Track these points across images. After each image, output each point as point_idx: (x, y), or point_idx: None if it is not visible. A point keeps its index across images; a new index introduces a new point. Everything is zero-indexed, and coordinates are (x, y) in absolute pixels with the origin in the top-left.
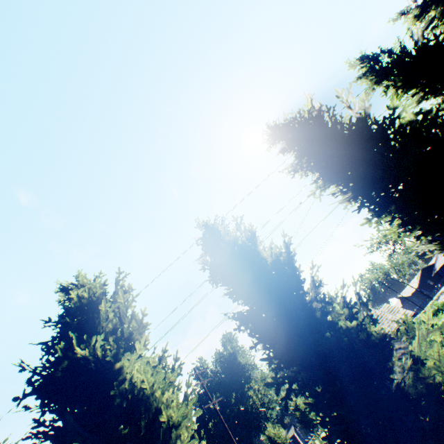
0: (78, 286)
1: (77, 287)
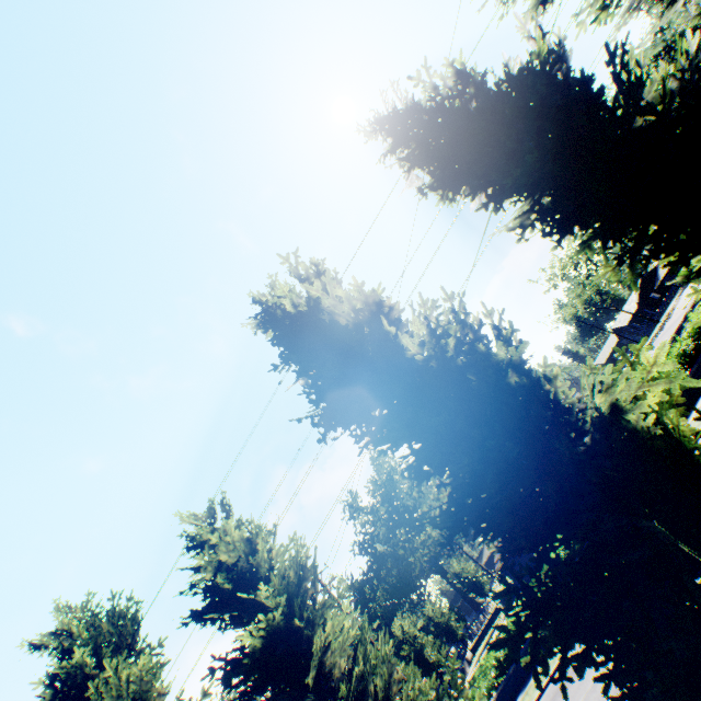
0: (59, 633)
1: (57, 634)
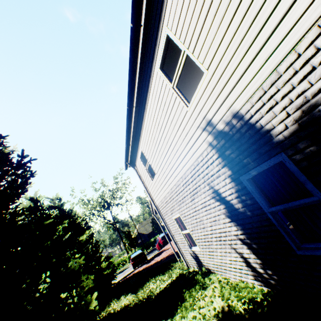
0: None
1: None
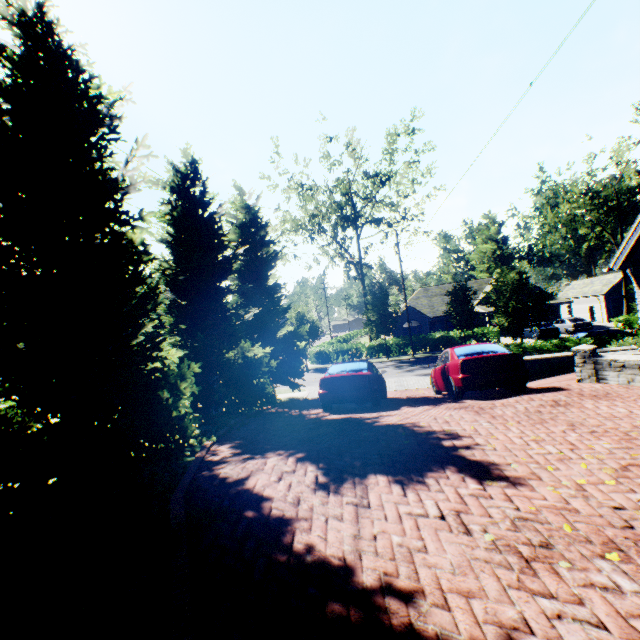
0: None
1: None
